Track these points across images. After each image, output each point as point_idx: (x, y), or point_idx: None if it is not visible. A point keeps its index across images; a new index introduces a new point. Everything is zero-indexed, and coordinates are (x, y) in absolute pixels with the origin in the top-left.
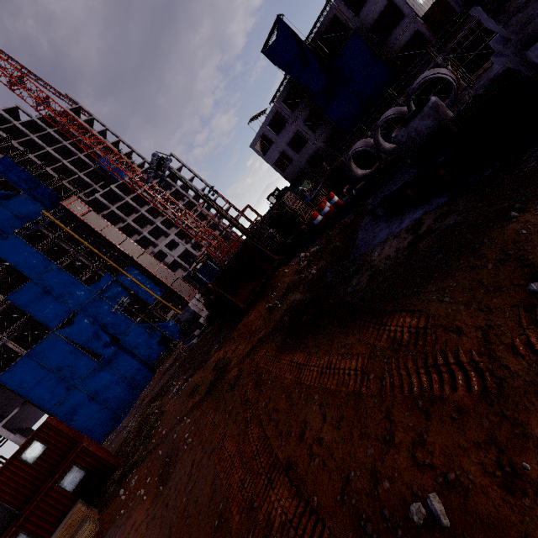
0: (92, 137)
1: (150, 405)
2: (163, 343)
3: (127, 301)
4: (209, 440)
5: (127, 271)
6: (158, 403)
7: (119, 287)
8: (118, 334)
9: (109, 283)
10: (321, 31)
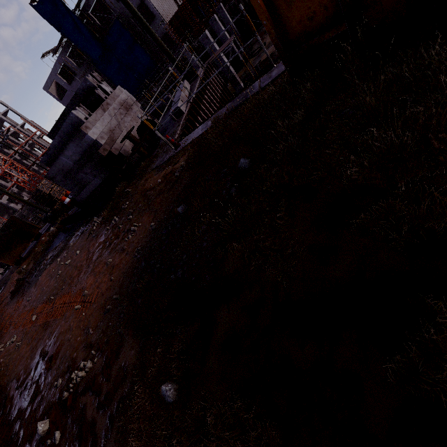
0: None
1: None
2: None
3: None
4: None
5: None
6: None
7: None
8: None
9: None
10: (90, 4)
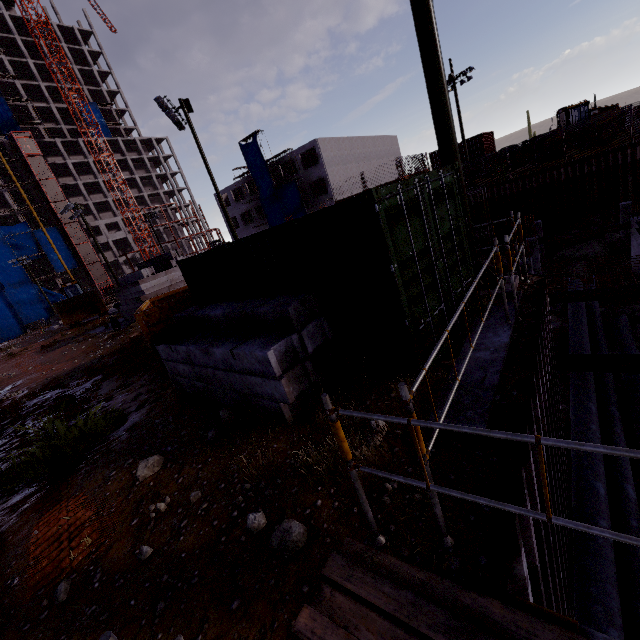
0: (77, 92)
1: None
2: (49, 311)
3: (28, 261)
4: None
5: (48, 230)
6: None
7: (32, 241)
8: (7, 283)
9: (23, 233)
10: (283, 161)
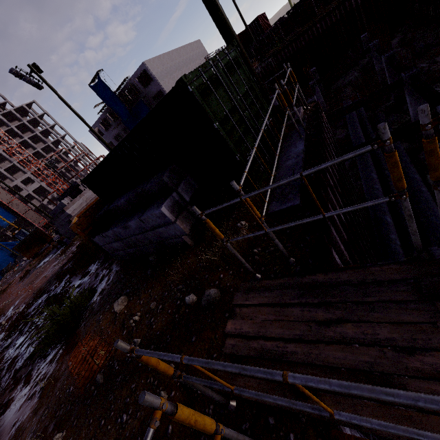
0: None
1: None
2: (13, 256)
3: None
4: None
5: None
6: None
7: None
8: None
9: None
10: (126, 88)
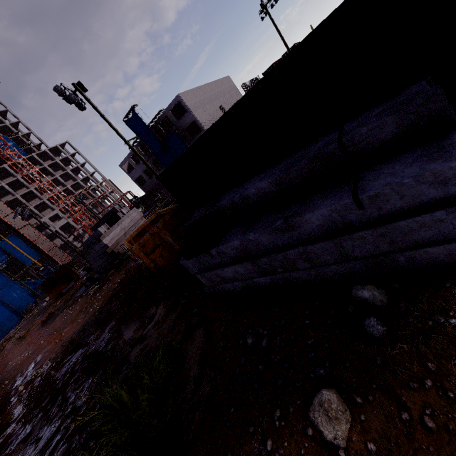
0: None
1: (1, 344)
2: (34, 296)
3: (3, 266)
4: (4, 359)
5: (9, 239)
6: (5, 344)
7: (0, 251)
8: None
9: None
10: (160, 120)
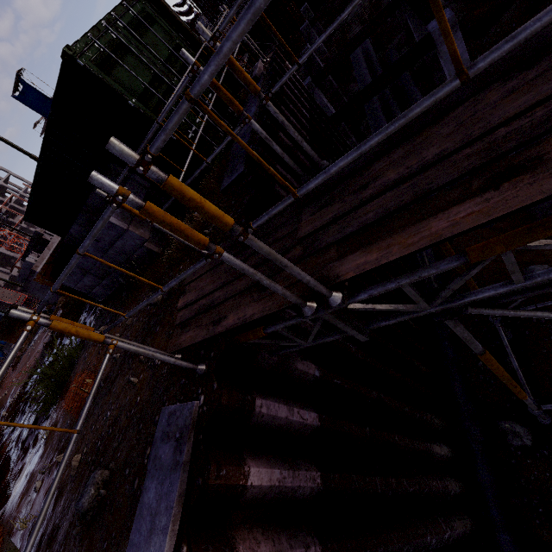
0: None
1: None
2: None
3: None
4: None
5: None
6: None
7: None
8: None
9: None
10: None
